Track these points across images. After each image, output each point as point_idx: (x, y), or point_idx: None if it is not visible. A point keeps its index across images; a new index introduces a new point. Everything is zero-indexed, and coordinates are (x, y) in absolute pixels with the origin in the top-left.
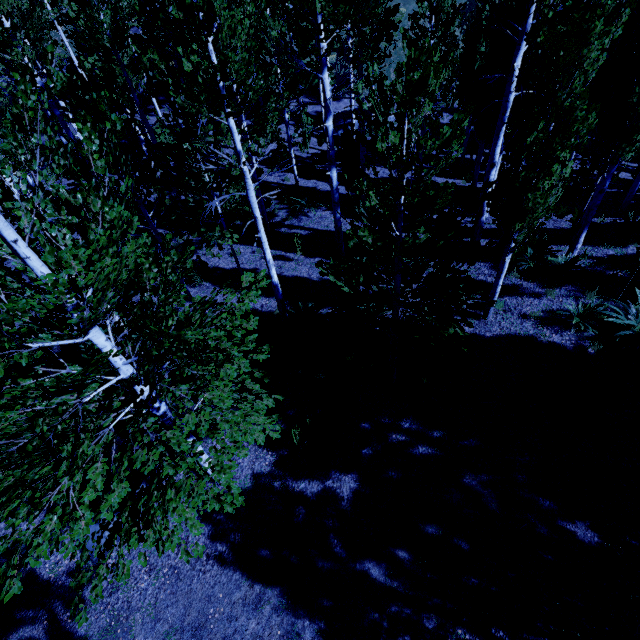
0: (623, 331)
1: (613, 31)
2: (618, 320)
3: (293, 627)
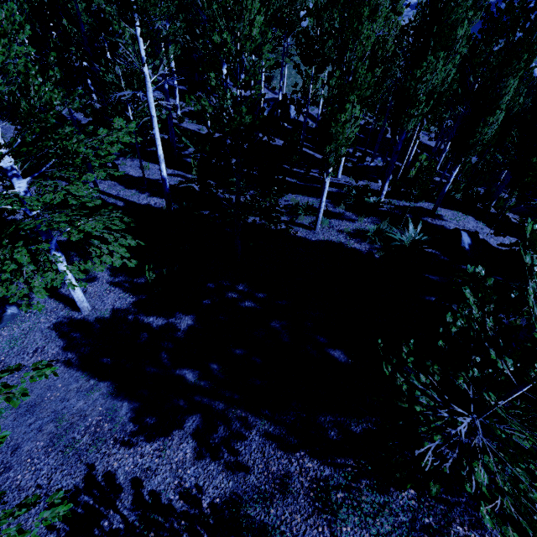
0: (396, 242)
1: (378, 21)
2: (395, 236)
3: (113, 406)
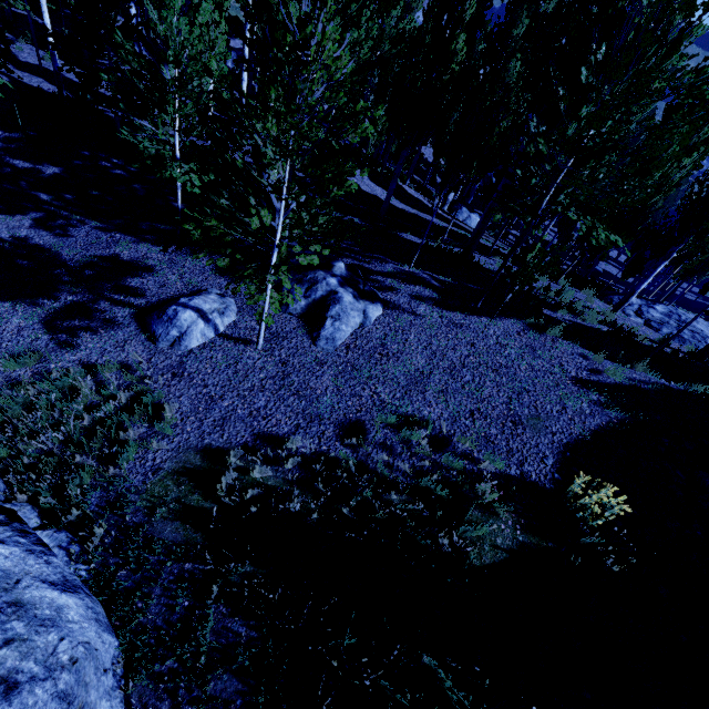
0: None
1: None
2: None
3: None
